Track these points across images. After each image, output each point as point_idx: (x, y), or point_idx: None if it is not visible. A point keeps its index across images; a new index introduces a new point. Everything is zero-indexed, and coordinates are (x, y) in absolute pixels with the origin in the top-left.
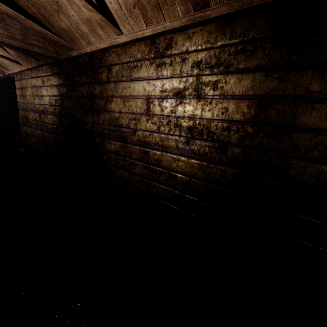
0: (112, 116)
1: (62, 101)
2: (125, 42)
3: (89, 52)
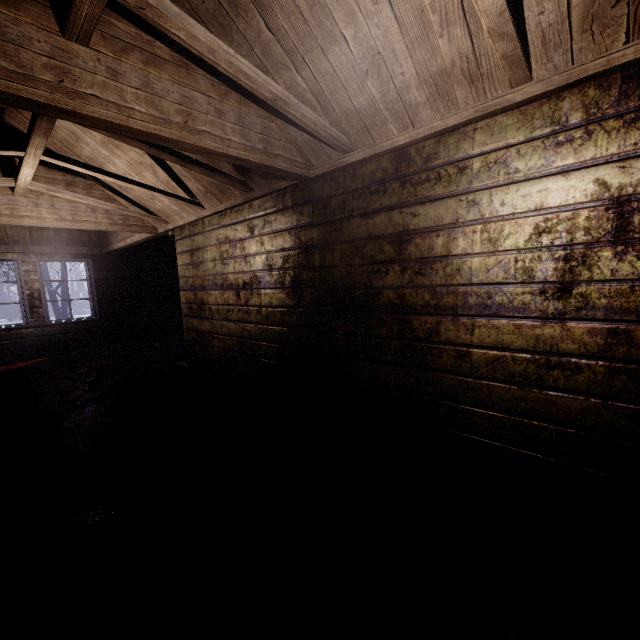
0: (475, 264)
1: (305, 256)
2: (530, 98)
3: (401, 144)
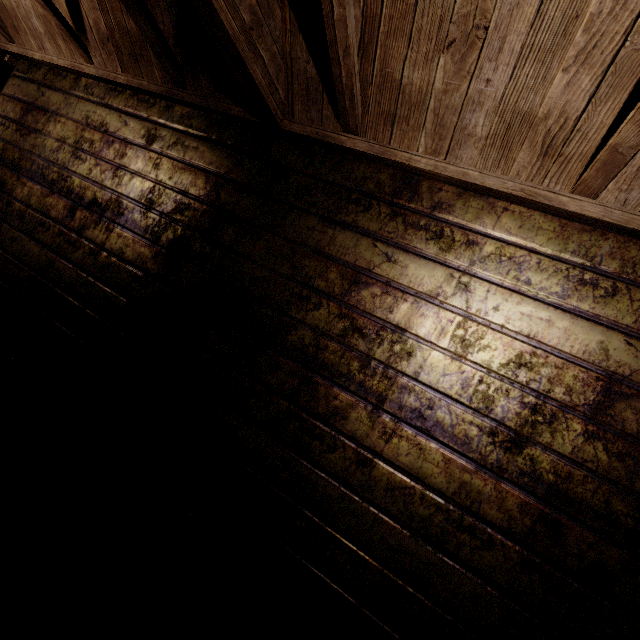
0: (433, 359)
1: (213, 221)
2: (582, 215)
3: (419, 168)
